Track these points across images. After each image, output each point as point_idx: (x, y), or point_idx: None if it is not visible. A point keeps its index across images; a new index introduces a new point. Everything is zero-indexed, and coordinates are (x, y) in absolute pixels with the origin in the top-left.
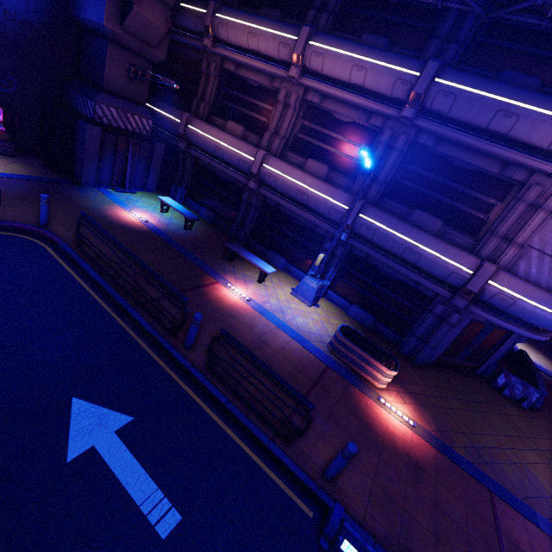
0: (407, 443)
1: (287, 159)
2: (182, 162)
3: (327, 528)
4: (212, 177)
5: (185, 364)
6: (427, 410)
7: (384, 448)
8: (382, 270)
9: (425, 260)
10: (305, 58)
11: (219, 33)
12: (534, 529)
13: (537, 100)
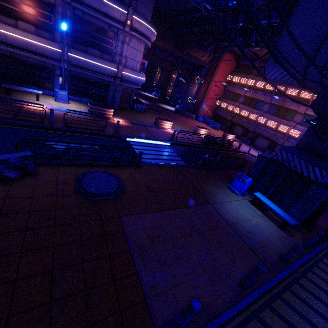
0: (125, 125)
1: (0, 20)
2: None
3: (122, 138)
4: None
5: (59, 128)
6: (124, 118)
7: (122, 127)
8: (87, 78)
9: (102, 69)
10: None
11: None
12: (152, 128)
13: (111, 0)
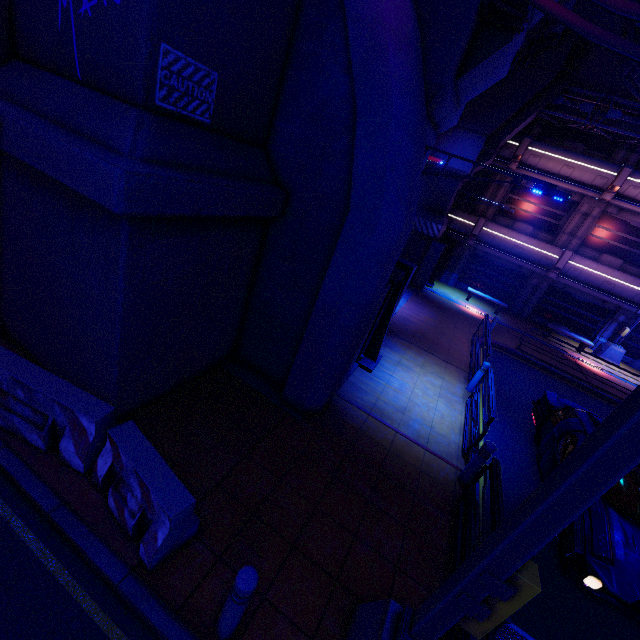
0: None
1: (579, 253)
2: (458, 253)
3: None
4: (486, 263)
5: None
6: None
7: None
8: None
9: None
10: (621, 188)
11: (528, 160)
12: None
13: None
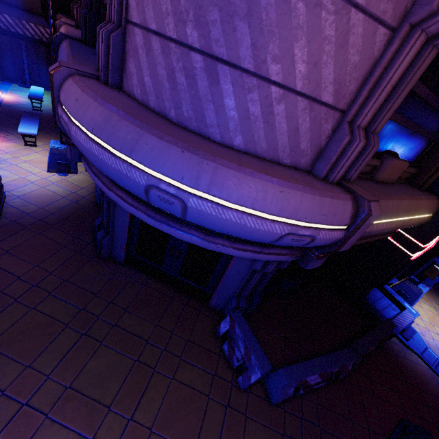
0: None
1: None
2: None
3: None
4: None
5: None
6: None
7: None
8: None
9: None
10: None
11: None
12: None
13: None
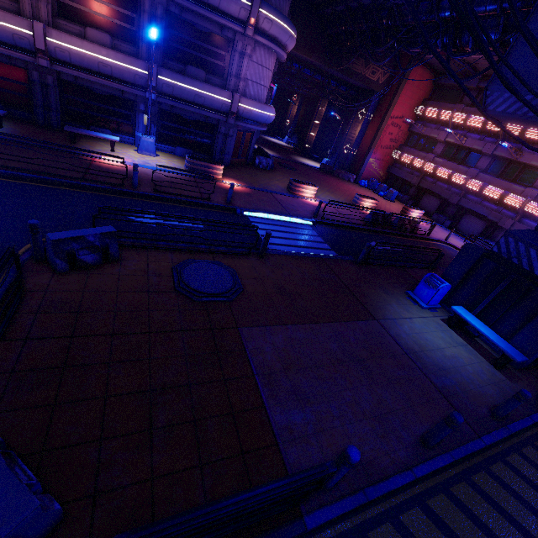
0: (242, 190)
1: (62, 28)
2: None
3: (238, 212)
4: None
5: (145, 193)
6: (240, 180)
7: (236, 193)
8: (184, 116)
9: (208, 100)
10: None
11: None
12: (284, 196)
13: None
